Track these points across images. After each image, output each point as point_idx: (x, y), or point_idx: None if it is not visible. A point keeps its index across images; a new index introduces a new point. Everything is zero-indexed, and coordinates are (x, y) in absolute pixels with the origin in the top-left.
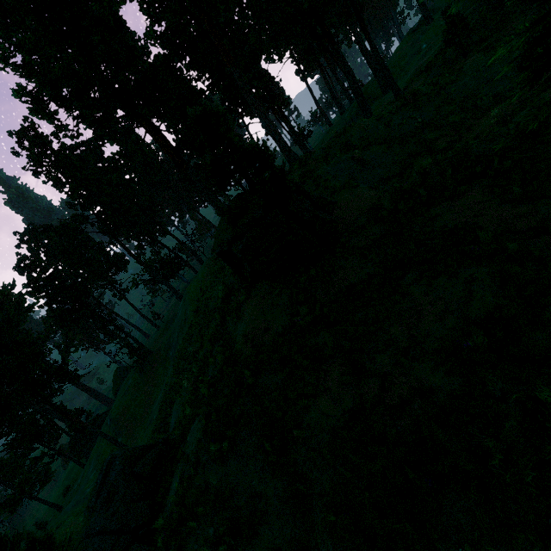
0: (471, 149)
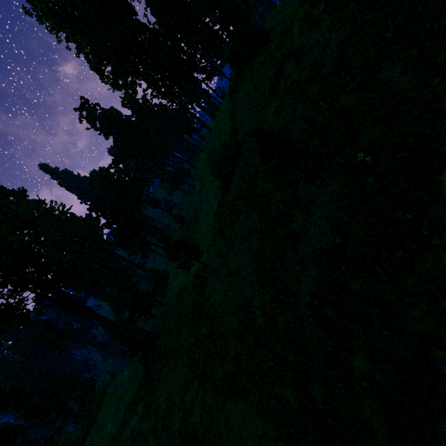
0: None
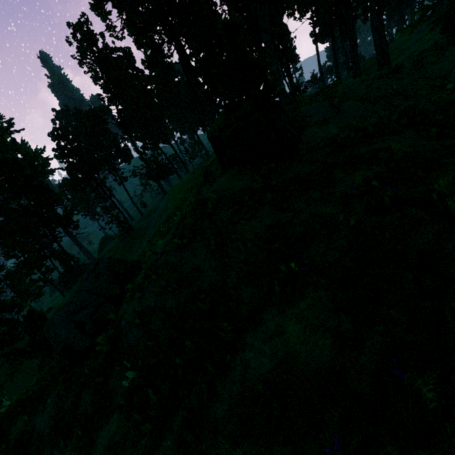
0: (419, 106)
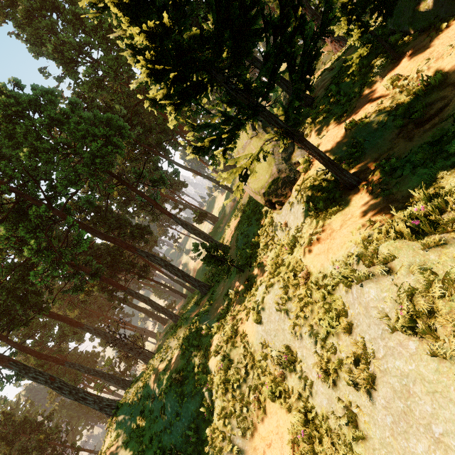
0: None
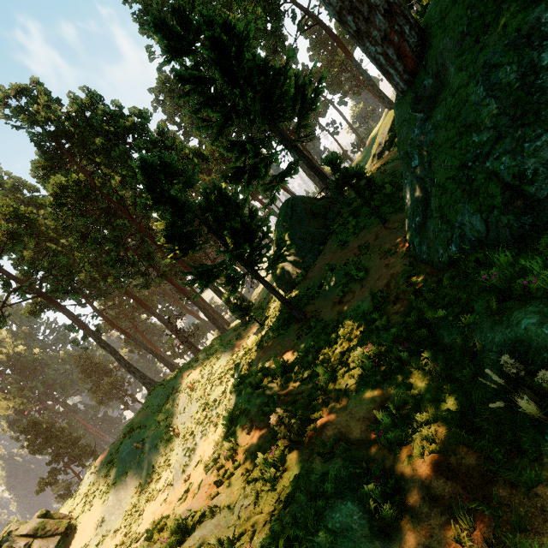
0: None
